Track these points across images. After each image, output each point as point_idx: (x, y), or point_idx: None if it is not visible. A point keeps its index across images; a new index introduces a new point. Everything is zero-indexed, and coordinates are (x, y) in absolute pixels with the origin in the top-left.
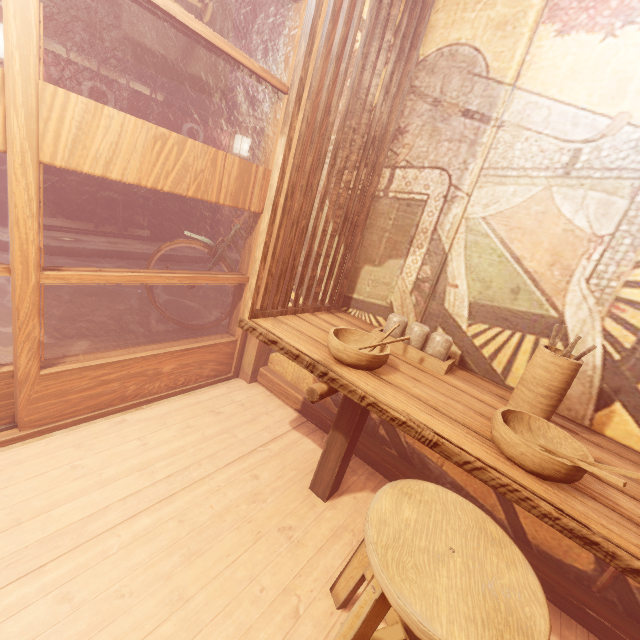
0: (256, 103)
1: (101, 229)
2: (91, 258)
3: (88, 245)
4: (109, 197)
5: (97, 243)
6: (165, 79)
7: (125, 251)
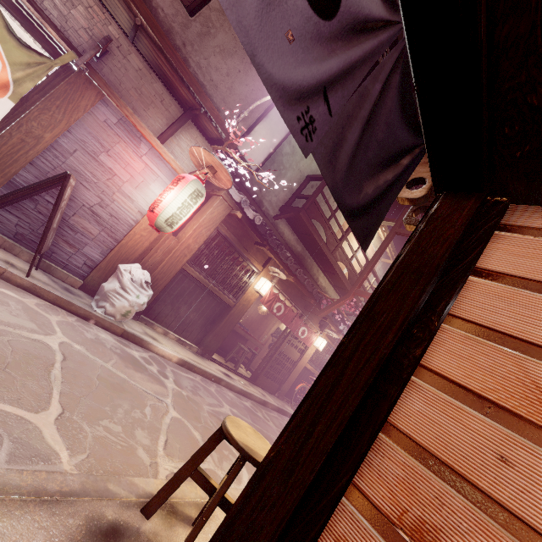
0: (336, 324)
1: (234, 369)
2: (239, 396)
3: (240, 386)
4: (242, 349)
5: (241, 384)
6: (304, 305)
7: (252, 395)
